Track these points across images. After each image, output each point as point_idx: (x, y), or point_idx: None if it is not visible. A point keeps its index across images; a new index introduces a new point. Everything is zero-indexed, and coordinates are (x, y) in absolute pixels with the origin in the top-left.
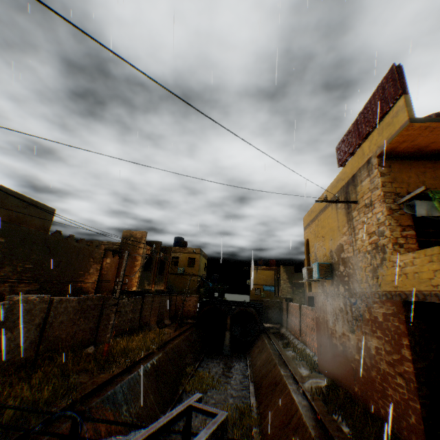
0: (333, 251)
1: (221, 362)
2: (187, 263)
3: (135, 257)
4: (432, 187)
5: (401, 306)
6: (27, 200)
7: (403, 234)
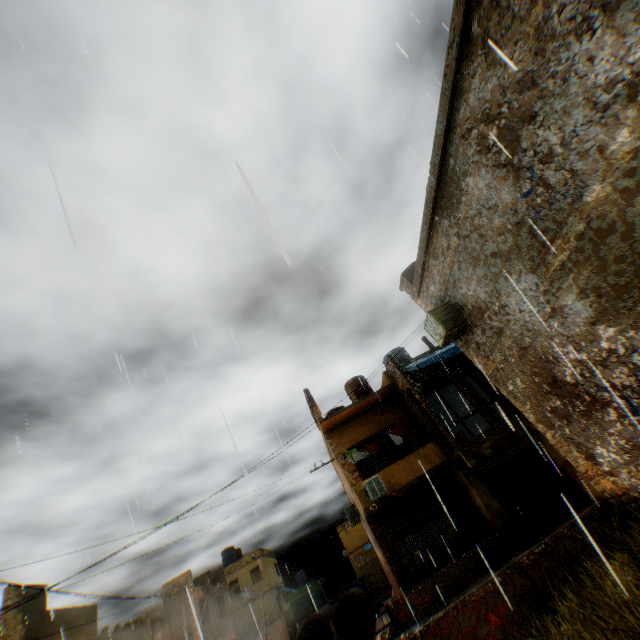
0: (349, 493)
1: None
2: (251, 579)
3: (188, 609)
4: (357, 439)
5: (368, 523)
6: (75, 609)
7: (354, 477)
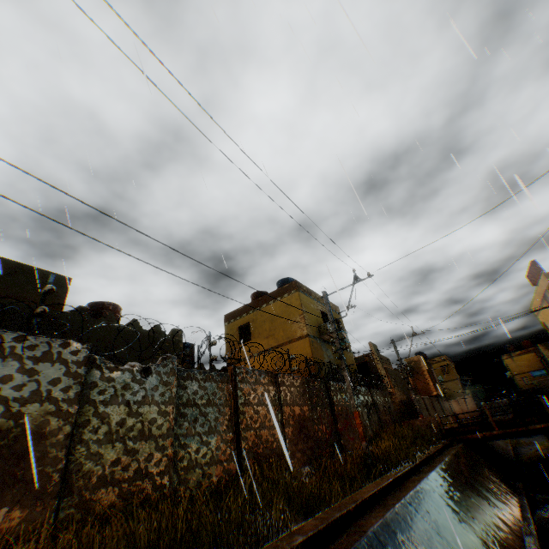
0: None
1: (526, 439)
2: (440, 371)
3: (422, 373)
4: None
5: None
6: (385, 358)
7: None
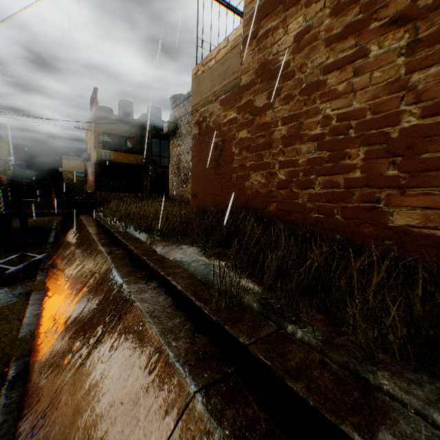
0: (90, 149)
1: None
2: None
3: None
4: (110, 131)
5: (95, 165)
6: None
7: (99, 145)
